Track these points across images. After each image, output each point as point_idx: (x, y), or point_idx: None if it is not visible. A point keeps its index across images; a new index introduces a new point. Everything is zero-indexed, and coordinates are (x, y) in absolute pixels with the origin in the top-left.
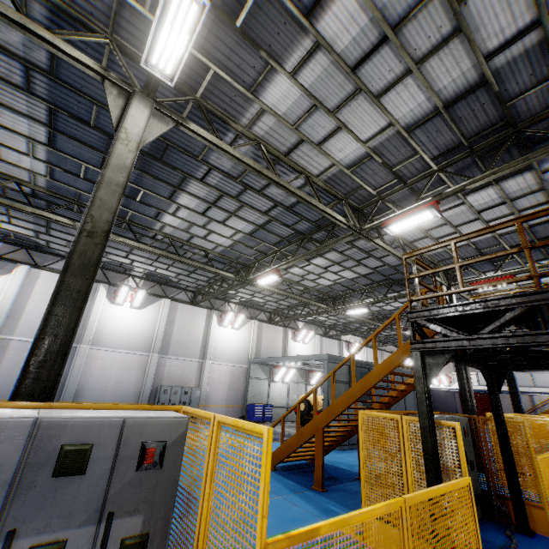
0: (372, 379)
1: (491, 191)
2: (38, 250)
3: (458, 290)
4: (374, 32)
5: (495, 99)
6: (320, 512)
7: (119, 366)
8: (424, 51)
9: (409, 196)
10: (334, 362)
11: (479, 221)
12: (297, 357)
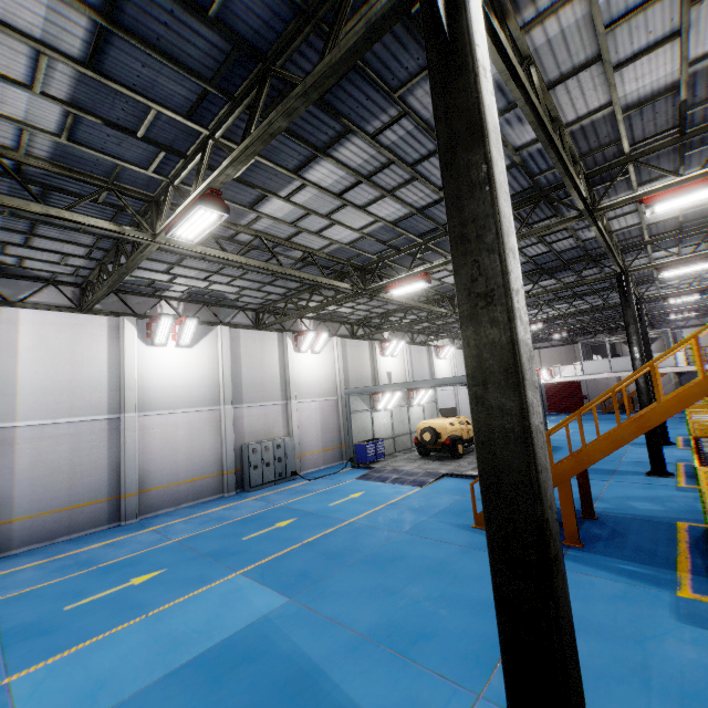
0: (655, 418)
1: None
2: None
3: None
4: None
5: None
6: (625, 578)
7: (185, 432)
8: None
9: (667, 153)
10: None
11: None
12: (425, 382)
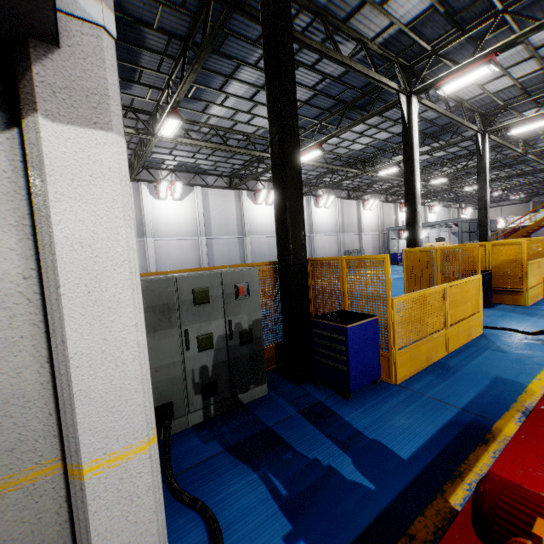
0: (532, 226)
1: None
2: None
3: None
4: None
5: None
6: None
7: (328, 243)
8: None
9: None
10: (464, 222)
11: None
12: (434, 222)
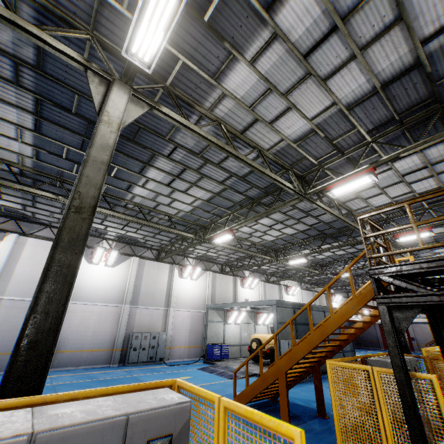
0: (330, 327)
1: (414, 158)
2: (25, 220)
3: (418, 247)
4: (325, 22)
5: (425, 79)
6: None
7: (96, 317)
8: (367, 39)
9: (345, 164)
10: (282, 306)
11: (402, 183)
12: (248, 302)
